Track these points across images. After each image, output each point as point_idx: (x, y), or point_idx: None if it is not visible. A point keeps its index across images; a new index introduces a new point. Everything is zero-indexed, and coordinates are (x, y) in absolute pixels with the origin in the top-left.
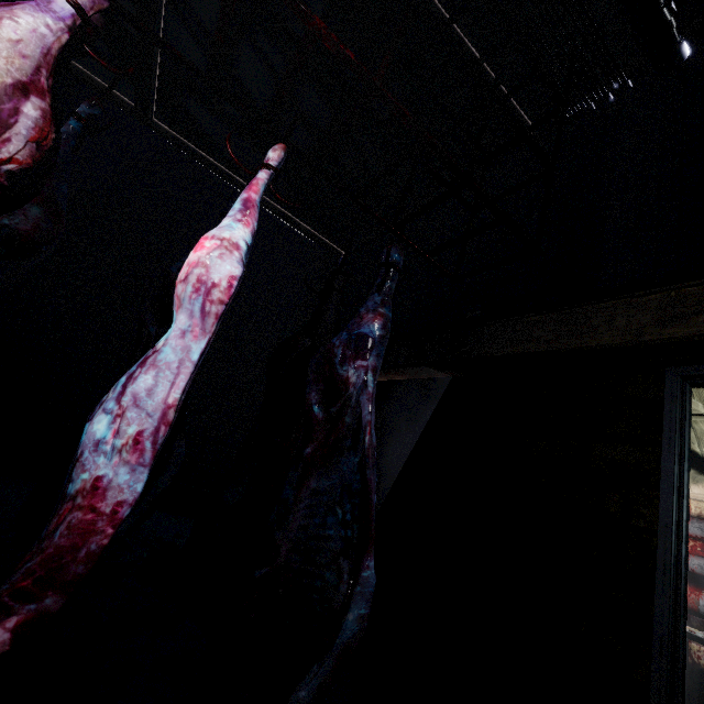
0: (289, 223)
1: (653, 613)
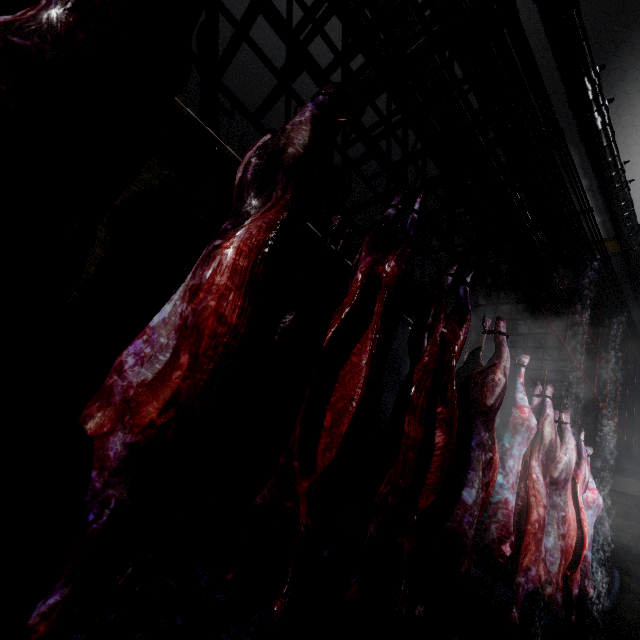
0: None
1: None
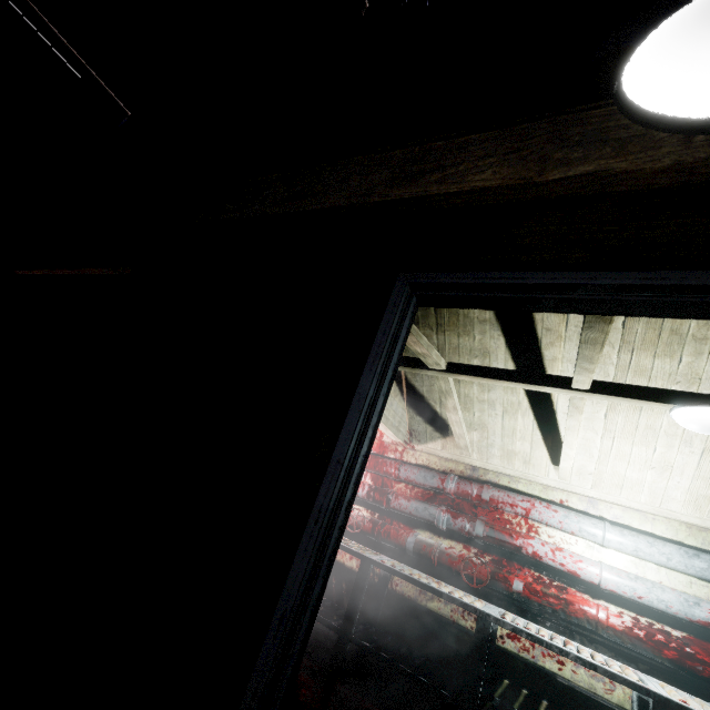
0: (31, 21)
1: (289, 577)
